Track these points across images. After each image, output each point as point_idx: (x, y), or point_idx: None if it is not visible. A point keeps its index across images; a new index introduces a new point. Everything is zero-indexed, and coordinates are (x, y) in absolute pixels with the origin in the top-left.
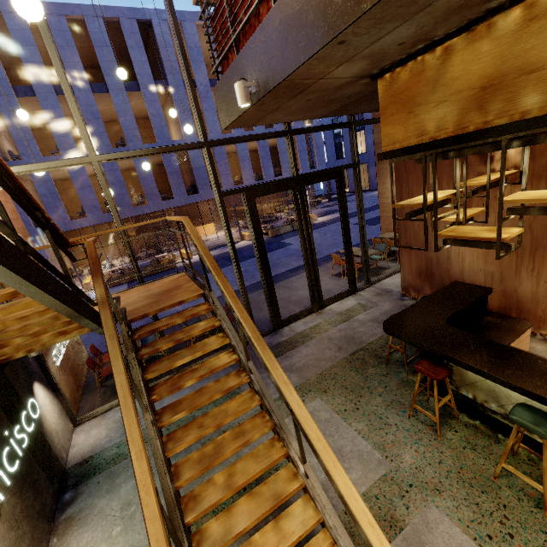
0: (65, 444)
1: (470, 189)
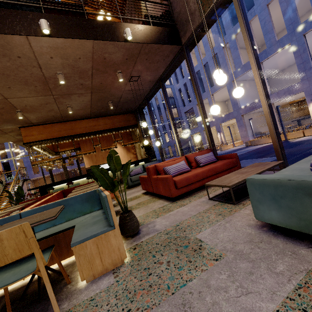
0: None
1: None
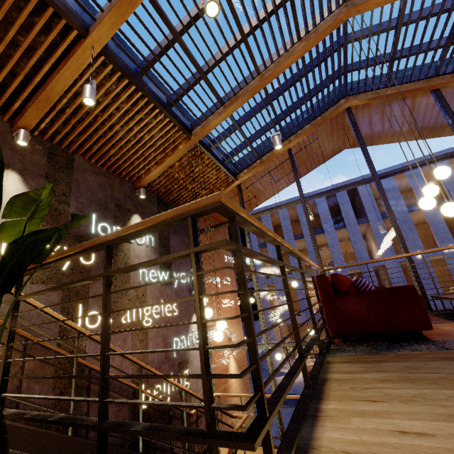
0: None
1: None
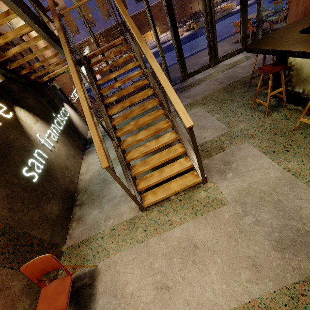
0: (85, 132)
1: None
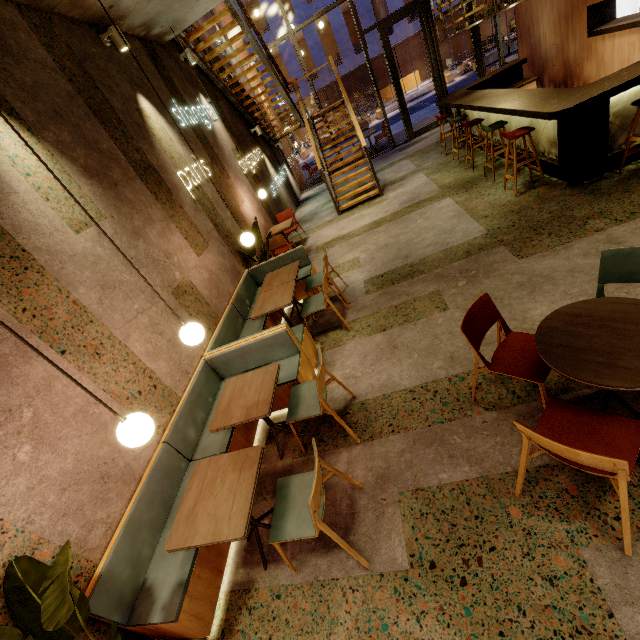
0: (298, 195)
1: None
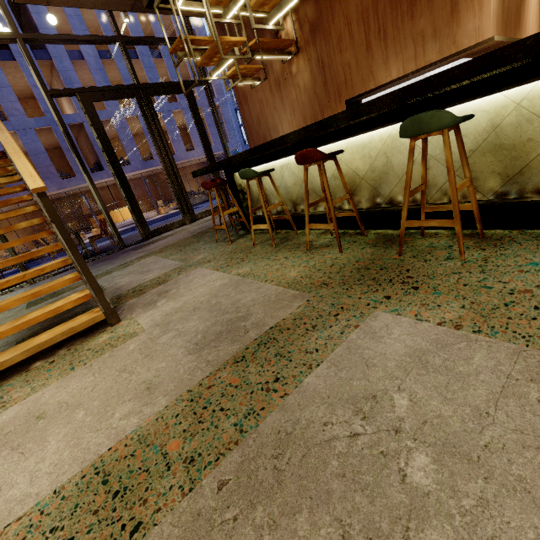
0: None
1: (276, 73)
